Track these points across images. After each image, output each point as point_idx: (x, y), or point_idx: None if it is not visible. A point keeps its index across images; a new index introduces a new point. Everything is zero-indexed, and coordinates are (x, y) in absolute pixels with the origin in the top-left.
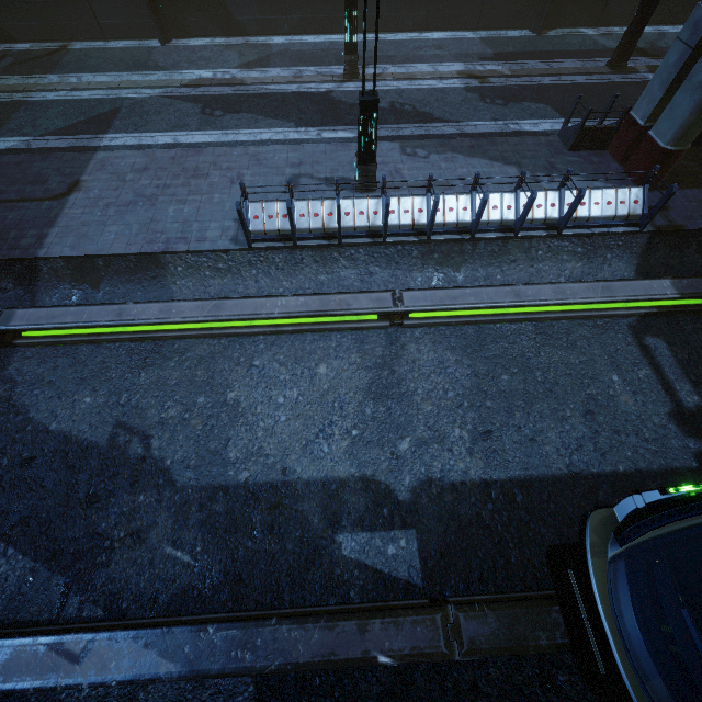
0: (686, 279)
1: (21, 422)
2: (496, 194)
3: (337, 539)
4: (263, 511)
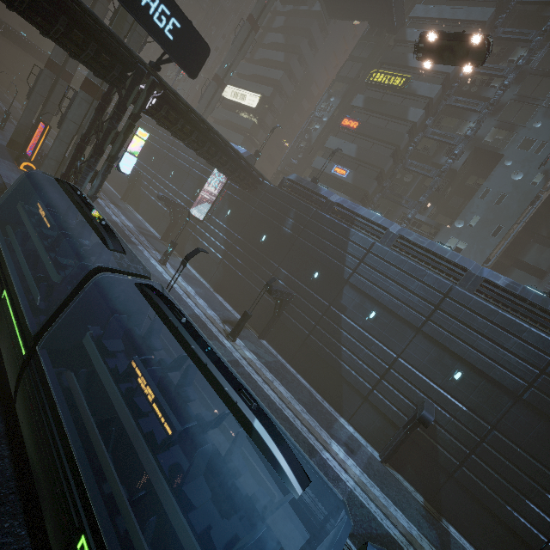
0: None
1: None
2: None
3: None
4: None
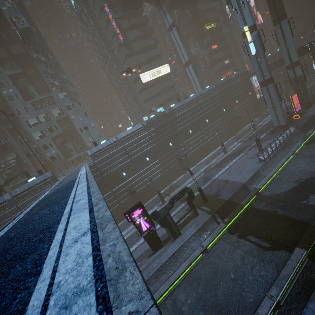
0: (311, 128)
1: (283, 193)
2: (280, 137)
3: None
4: None
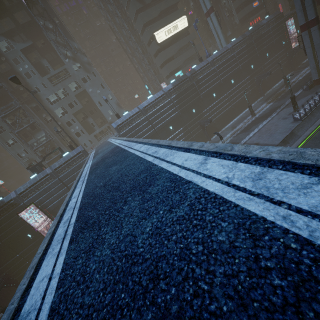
0: None
1: None
2: (319, 93)
3: None
4: None
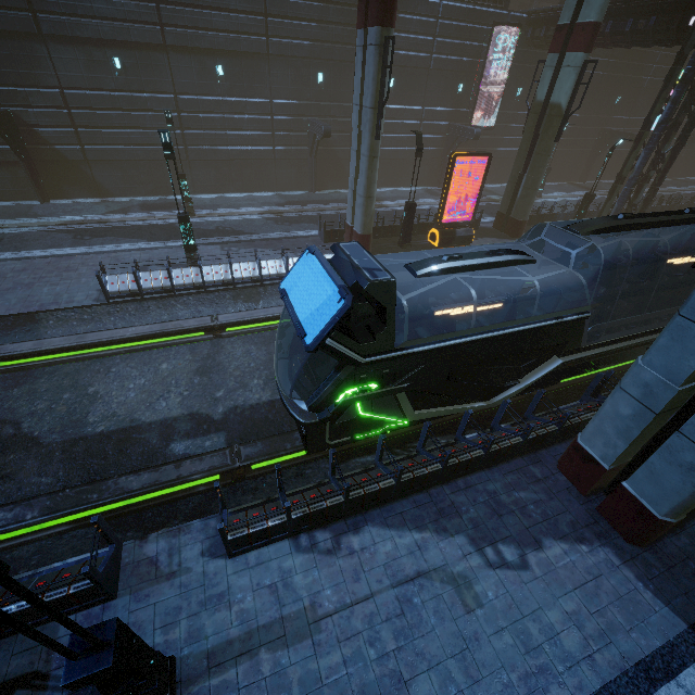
0: None
1: None
2: (271, 260)
3: (170, 446)
4: (115, 444)
